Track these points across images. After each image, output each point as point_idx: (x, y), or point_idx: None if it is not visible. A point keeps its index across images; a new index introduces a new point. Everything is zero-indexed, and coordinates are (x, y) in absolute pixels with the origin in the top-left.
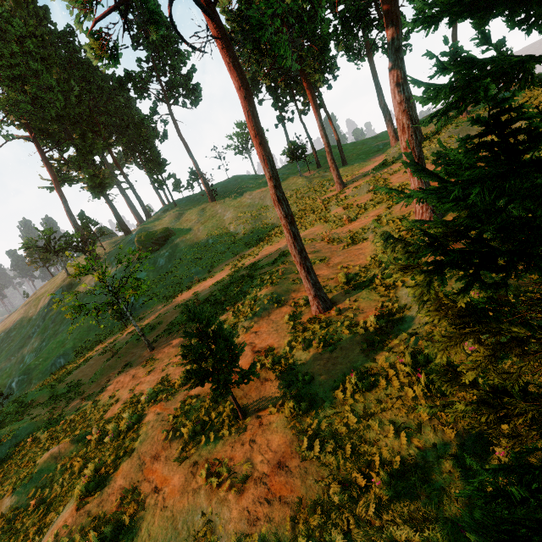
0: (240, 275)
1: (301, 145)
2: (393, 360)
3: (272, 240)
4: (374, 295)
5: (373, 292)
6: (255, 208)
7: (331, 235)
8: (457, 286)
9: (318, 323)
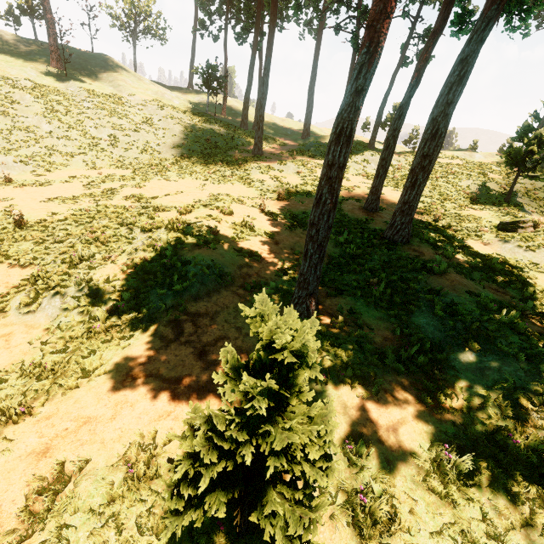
0: (117, 205)
1: (221, 75)
2: (485, 431)
3: (167, 174)
4: (377, 312)
5: (373, 307)
6: (136, 118)
7: (262, 204)
8: (517, 341)
9: (322, 336)
